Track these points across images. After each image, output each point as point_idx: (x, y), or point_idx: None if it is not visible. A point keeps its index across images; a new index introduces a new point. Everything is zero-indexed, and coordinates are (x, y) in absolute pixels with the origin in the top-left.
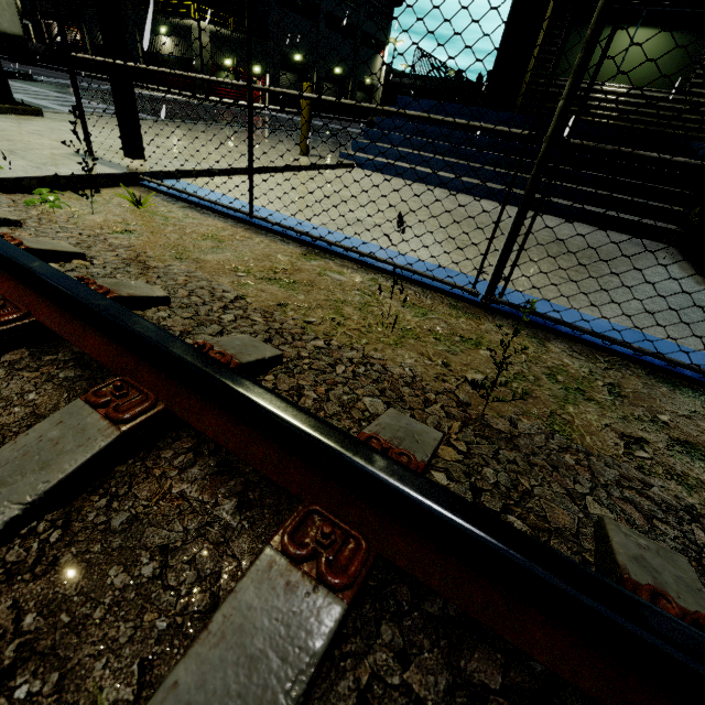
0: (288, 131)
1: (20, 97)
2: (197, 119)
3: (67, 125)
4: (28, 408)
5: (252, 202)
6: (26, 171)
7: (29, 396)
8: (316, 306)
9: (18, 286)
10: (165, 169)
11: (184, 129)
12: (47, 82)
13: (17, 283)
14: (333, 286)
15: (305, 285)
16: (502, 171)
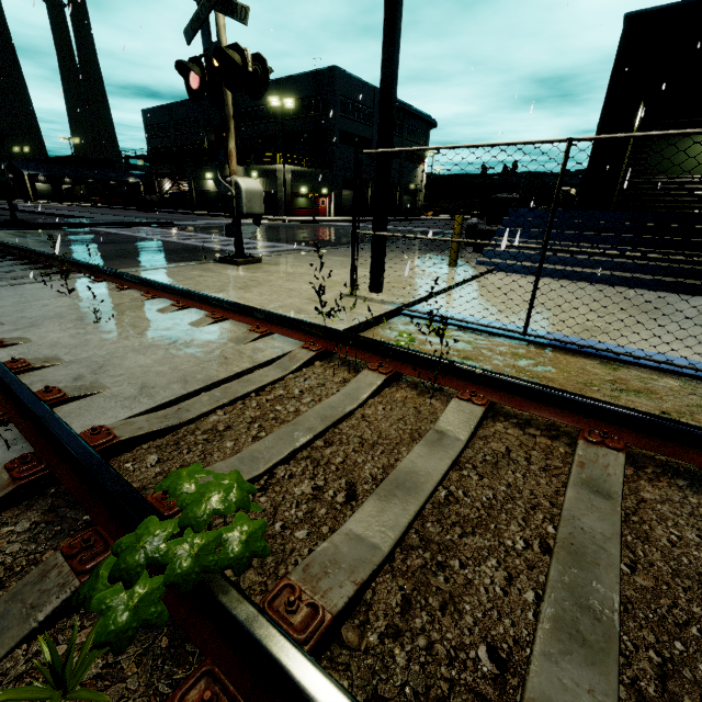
0: (396, 243)
1: (194, 243)
2: (312, 241)
3: (285, 267)
4: (701, 508)
5: (530, 324)
6: (353, 316)
7: (690, 499)
8: (689, 412)
9: (584, 420)
10: (409, 299)
11: (343, 256)
12: (183, 225)
13: (582, 418)
14: (670, 393)
15: (650, 394)
16: (642, 262)
